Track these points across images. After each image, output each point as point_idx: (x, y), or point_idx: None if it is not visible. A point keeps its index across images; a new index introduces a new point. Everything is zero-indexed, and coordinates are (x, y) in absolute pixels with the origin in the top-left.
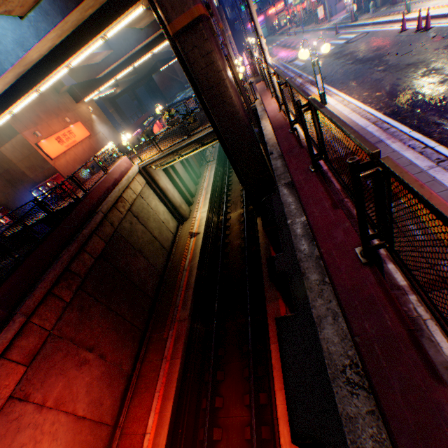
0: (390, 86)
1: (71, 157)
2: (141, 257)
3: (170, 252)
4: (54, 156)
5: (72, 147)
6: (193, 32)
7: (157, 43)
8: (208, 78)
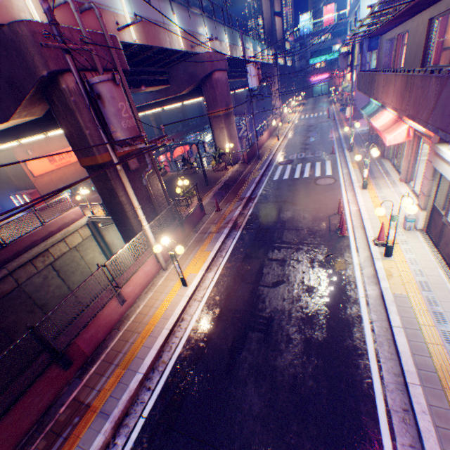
0: (233, 307)
1: (58, 175)
2: (41, 312)
3: (87, 306)
4: (39, 174)
5: (63, 166)
6: (99, 170)
7: (166, 103)
8: (113, 205)
